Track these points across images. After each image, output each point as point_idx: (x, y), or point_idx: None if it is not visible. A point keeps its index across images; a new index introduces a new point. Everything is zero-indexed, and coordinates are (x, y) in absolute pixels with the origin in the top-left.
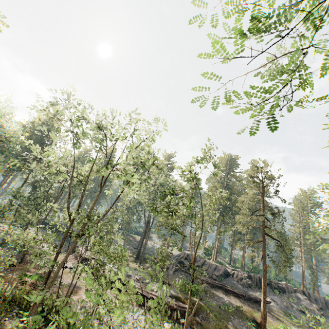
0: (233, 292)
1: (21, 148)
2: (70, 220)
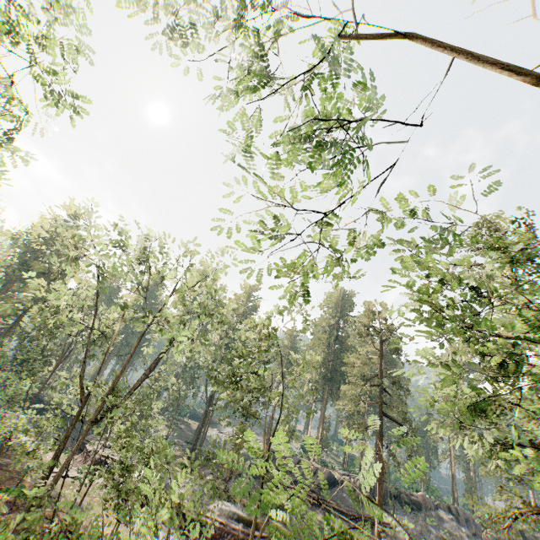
0: (339, 511)
1: (6, 273)
2: (82, 396)
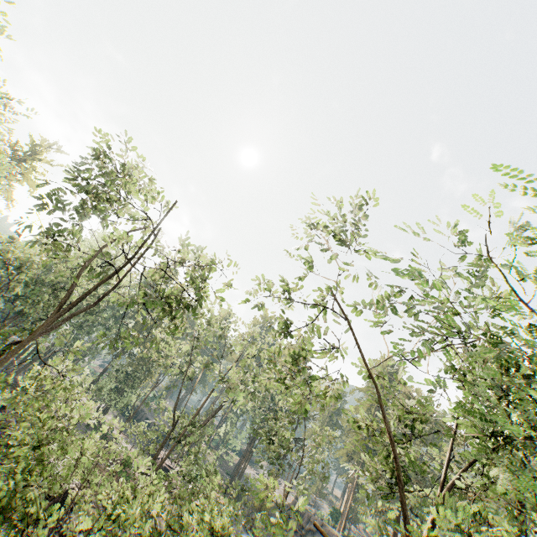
0: None
1: None
2: (174, 421)
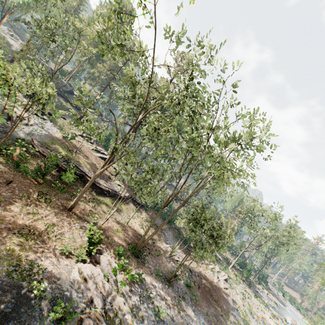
0: (70, 103)
1: None
2: None
